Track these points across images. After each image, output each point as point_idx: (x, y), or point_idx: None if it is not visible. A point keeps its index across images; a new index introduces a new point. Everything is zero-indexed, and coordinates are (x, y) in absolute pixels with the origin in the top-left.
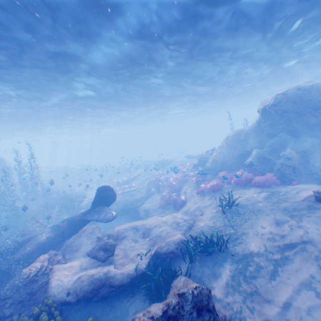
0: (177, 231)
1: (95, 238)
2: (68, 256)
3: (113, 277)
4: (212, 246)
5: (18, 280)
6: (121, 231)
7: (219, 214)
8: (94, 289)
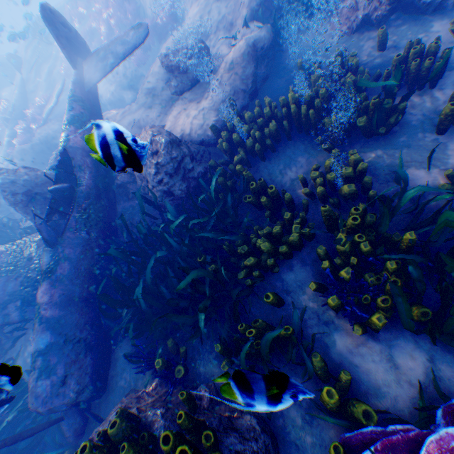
0: None
1: (144, 102)
2: None
3: (258, 42)
4: None
5: (166, 137)
6: None
7: None
8: (254, 69)
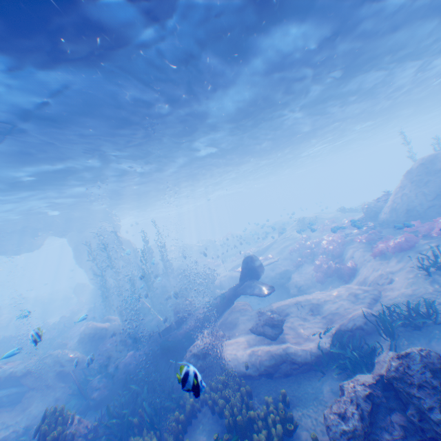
0: (358, 305)
1: (250, 315)
2: (227, 334)
3: (292, 352)
4: (422, 318)
5: (197, 350)
6: (280, 308)
7: (422, 280)
8: (273, 363)
